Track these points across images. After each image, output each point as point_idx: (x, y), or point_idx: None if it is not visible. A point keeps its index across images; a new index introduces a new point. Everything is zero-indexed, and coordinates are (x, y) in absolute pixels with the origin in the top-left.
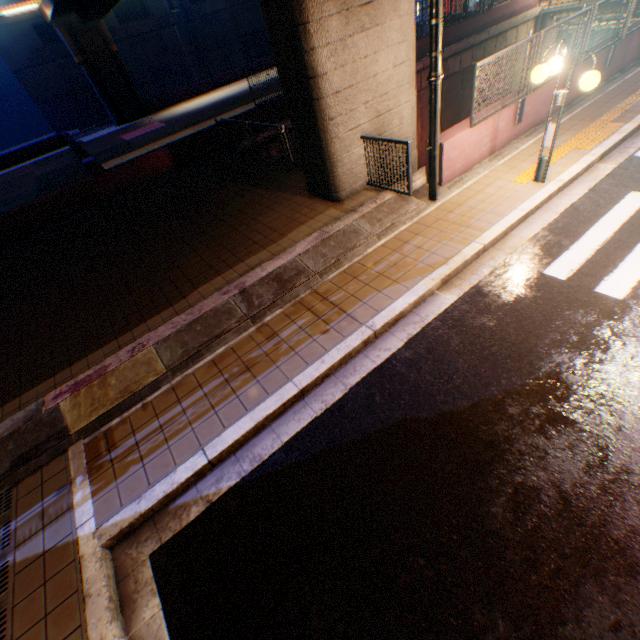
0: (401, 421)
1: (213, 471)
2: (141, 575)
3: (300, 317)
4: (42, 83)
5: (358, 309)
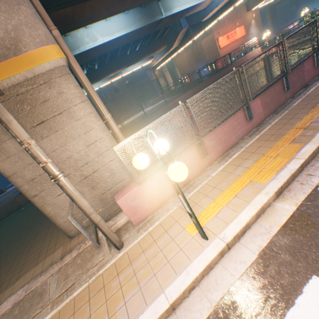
0: None
1: None
2: None
3: None
4: None
5: None
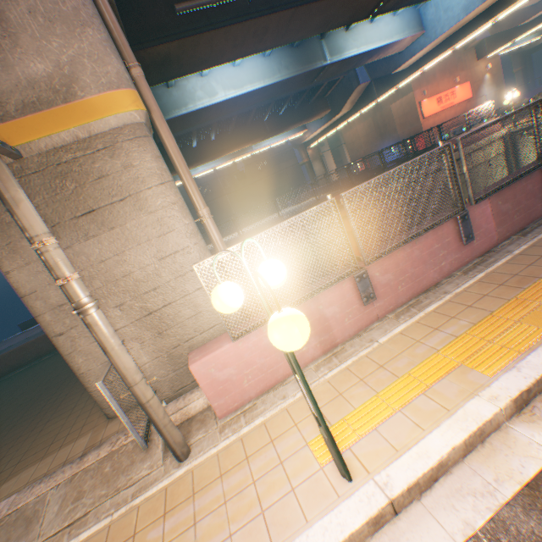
0: None
1: None
2: None
3: None
4: None
5: None
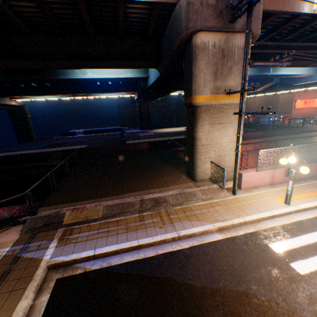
0: (168, 277)
1: (93, 260)
2: (50, 283)
3: (155, 218)
4: (124, 113)
5: (178, 224)
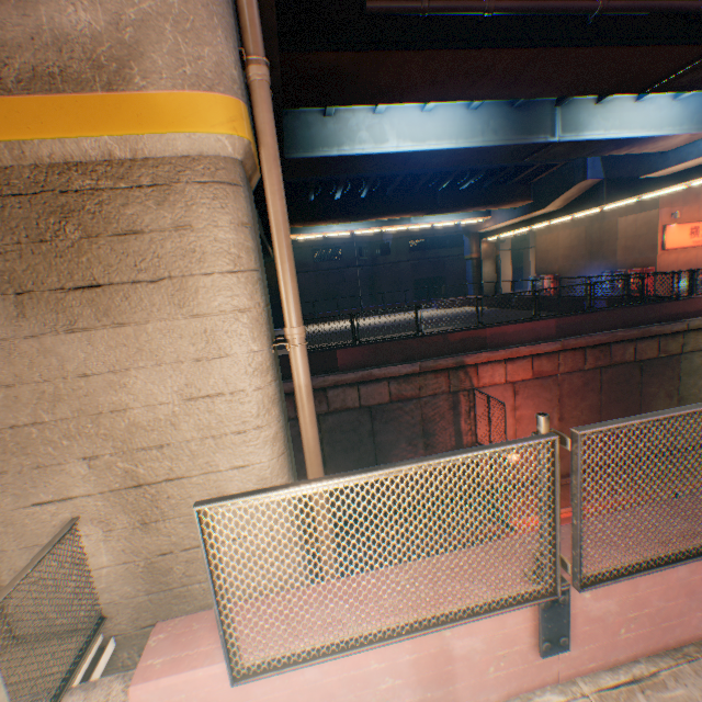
0: None
1: None
2: None
3: None
4: None
5: None
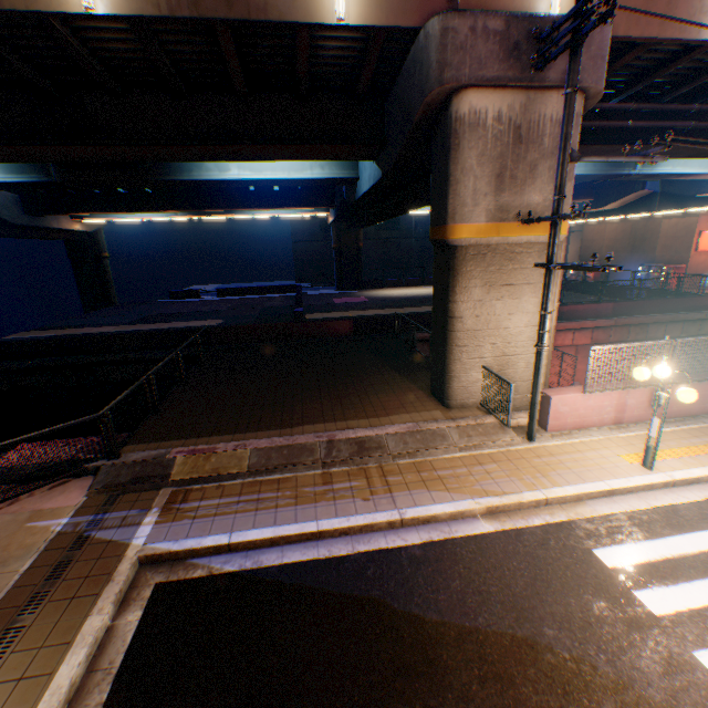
0: (374, 598)
1: (227, 553)
2: (144, 591)
3: (357, 479)
4: (305, 251)
5: (402, 495)
